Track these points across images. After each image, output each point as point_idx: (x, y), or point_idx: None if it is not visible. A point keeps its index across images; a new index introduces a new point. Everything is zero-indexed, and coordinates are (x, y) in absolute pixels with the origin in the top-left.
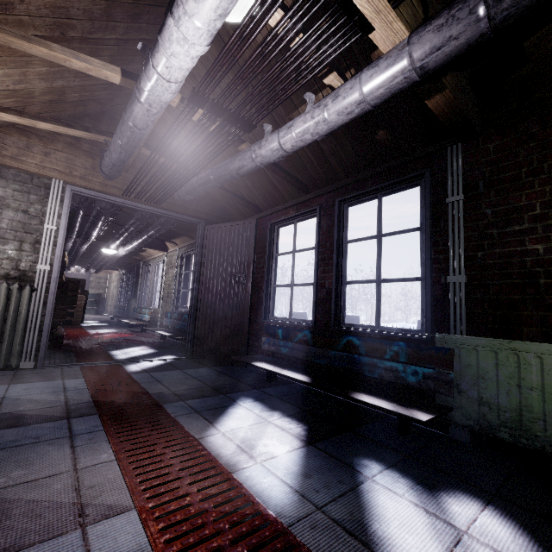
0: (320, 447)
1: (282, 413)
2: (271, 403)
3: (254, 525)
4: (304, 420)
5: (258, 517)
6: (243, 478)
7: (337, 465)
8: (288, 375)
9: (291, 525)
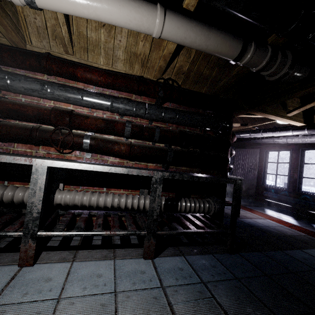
0: (299, 220)
1: (282, 213)
2: (276, 211)
3: (293, 225)
4: (291, 216)
5: (293, 224)
6: (284, 220)
7: (306, 223)
8: (282, 204)
9: (300, 226)
